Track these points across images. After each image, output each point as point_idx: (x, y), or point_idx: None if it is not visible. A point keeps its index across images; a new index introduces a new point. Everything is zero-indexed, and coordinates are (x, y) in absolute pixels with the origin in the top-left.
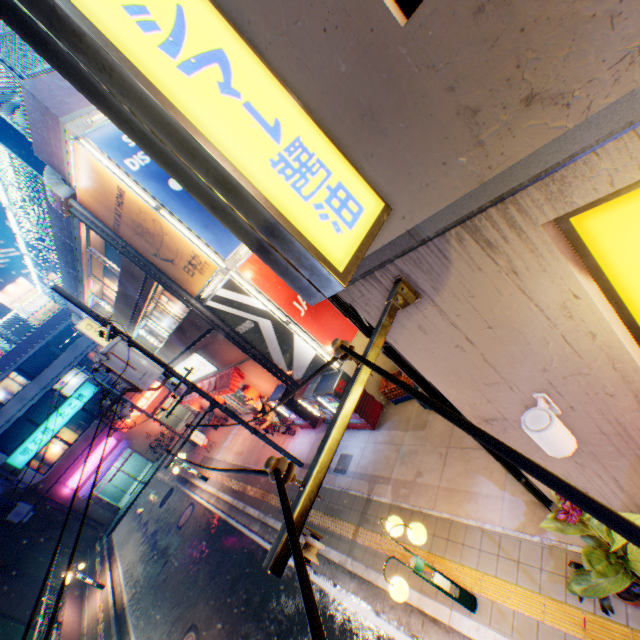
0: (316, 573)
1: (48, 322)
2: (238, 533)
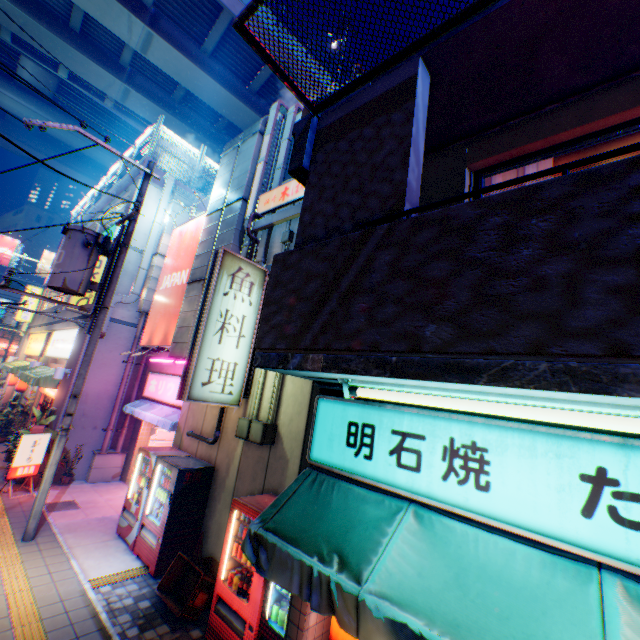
0: None
1: (42, 277)
2: None
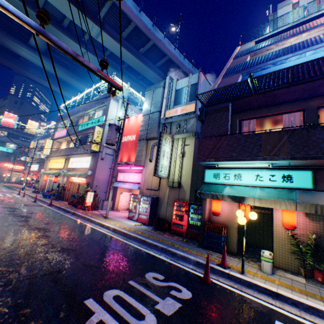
0: (10, 189)
1: (29, 133)
2: (2, 186)
